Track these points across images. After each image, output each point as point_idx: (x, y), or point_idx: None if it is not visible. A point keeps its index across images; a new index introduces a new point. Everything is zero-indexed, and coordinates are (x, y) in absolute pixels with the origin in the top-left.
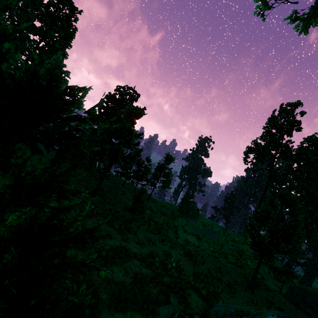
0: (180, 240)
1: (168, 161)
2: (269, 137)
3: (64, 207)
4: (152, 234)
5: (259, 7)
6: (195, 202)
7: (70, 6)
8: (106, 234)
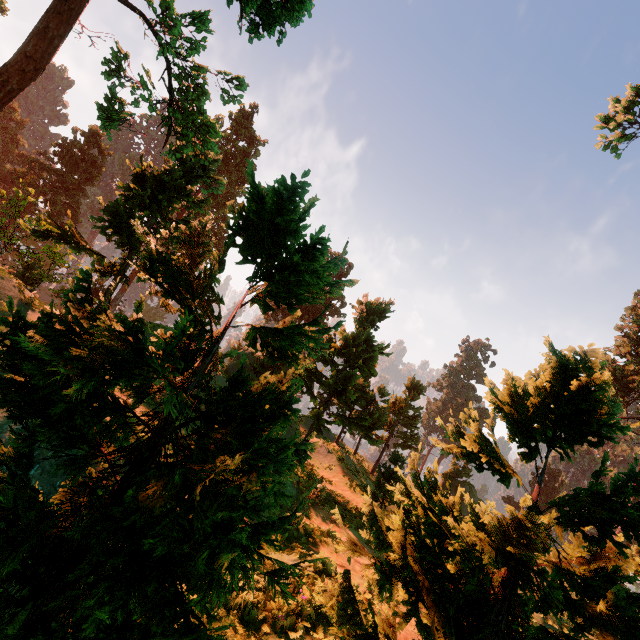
0: None
1: (413, 393)
2: (636, 349)
3: (635, 524)
4: None
5: (608, 139)
6: (471, 486)
7: (248, 136)
8: None
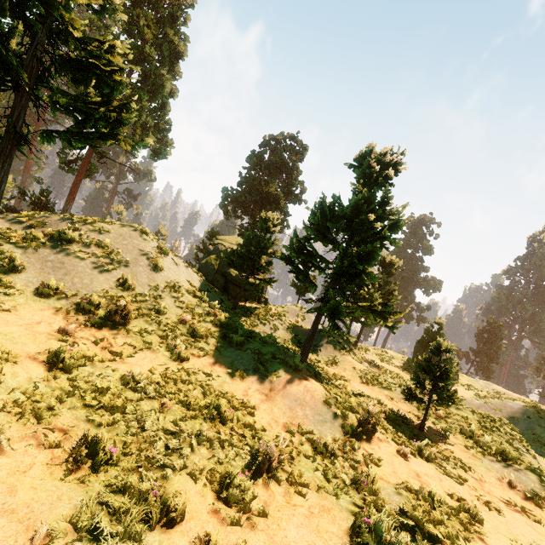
0: (544, 466)
1: (389, 270)
2: None
3: None
4: (504, 464)
5: None
6: None
7: None
8: (449, 496)
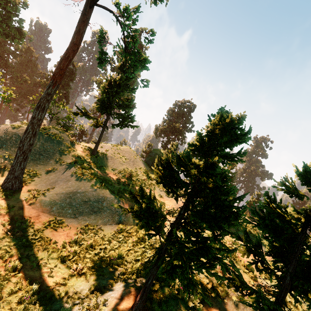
0: None
1: (231, 166)
2: None
3: None
4: None
5: None
6: None
7: (139, 46)
8: None
